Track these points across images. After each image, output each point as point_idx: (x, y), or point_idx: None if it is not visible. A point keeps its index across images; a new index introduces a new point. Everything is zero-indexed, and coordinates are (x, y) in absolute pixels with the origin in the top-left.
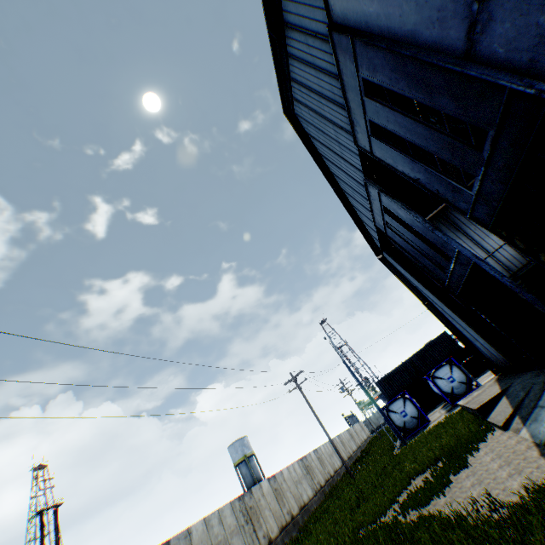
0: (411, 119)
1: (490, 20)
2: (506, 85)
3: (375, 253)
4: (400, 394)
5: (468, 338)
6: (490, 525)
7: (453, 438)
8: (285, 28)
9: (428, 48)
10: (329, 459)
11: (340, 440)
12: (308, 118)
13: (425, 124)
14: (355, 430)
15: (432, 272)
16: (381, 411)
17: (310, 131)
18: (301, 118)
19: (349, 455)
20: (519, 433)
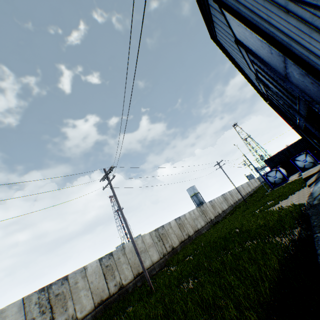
0: (271, 79)
1: (290, 77)
2: (296, 94)
3: (264, 100)
4: (274, 168)
5: (313, 144)
6: (276, 212)
7: (288, 189)
8: (213, 22)
9: (274, 69)
10: (235, 195)
11: (241, 187)
12: (225, 45)
13: (276, 83)
14: (251, 182)
15: (291, 118)
16: (261, 177)
17: (226, 48)
18: (221, 43)
19: (246, 193)
20: (310, 189)
